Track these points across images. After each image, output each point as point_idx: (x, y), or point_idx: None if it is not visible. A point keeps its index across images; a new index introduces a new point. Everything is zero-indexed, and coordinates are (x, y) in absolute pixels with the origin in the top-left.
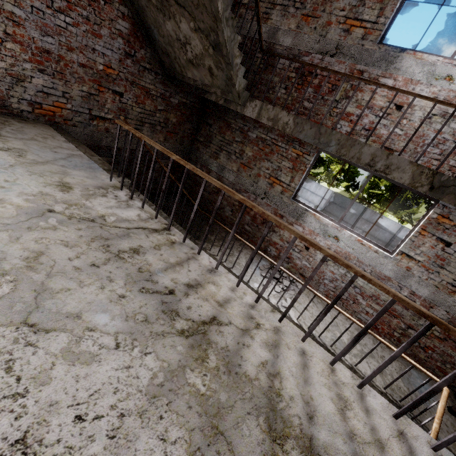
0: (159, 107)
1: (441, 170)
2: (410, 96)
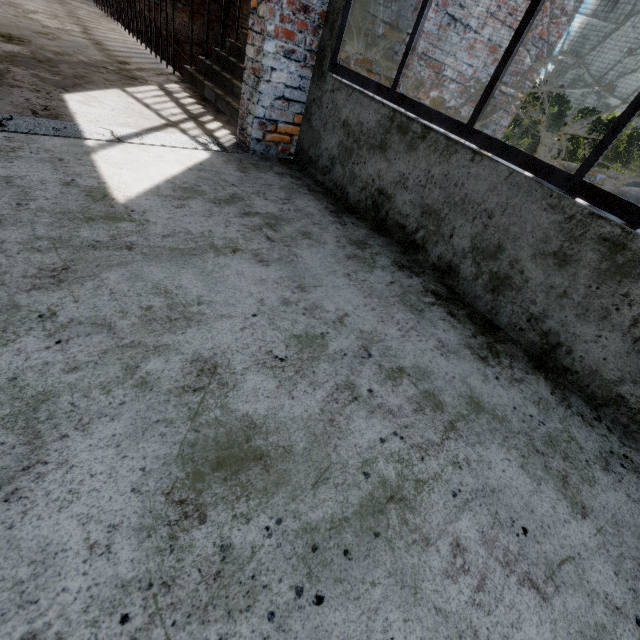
0: None
1: None
2: None
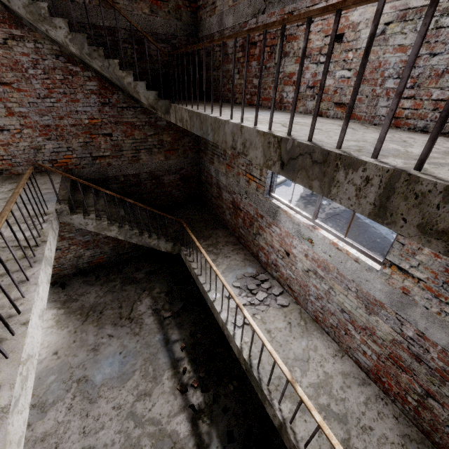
0: (149, 133)
1: (420, 114)
2: (349, 13)
